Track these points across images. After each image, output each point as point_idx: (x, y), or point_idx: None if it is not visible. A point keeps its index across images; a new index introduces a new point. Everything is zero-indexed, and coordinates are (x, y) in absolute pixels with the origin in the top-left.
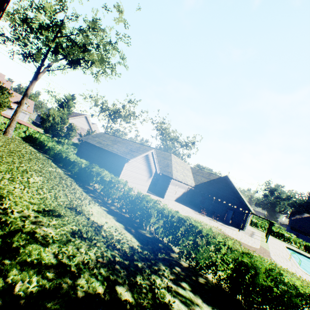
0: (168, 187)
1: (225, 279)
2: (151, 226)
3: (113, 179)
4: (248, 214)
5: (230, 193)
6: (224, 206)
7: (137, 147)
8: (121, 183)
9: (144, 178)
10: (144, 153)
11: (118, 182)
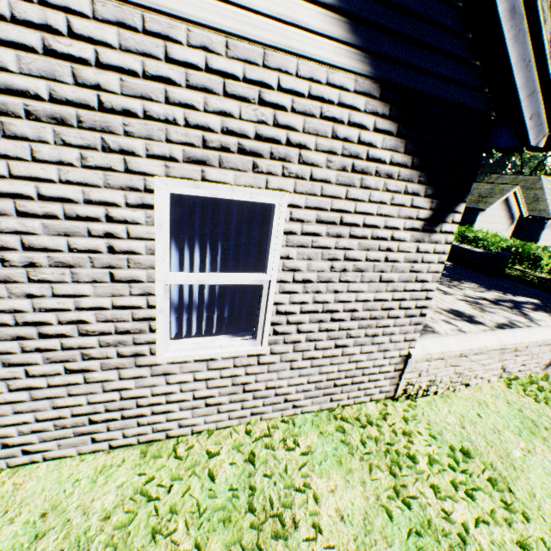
0: (542, 234)
1: None
2: (536, 272)
3: (480, 235)
4: None
5: None
6: None
7: (487, 189)
8: (493, 237)
9: (501, 228)
10: (503, 196)
11: (487, 237)
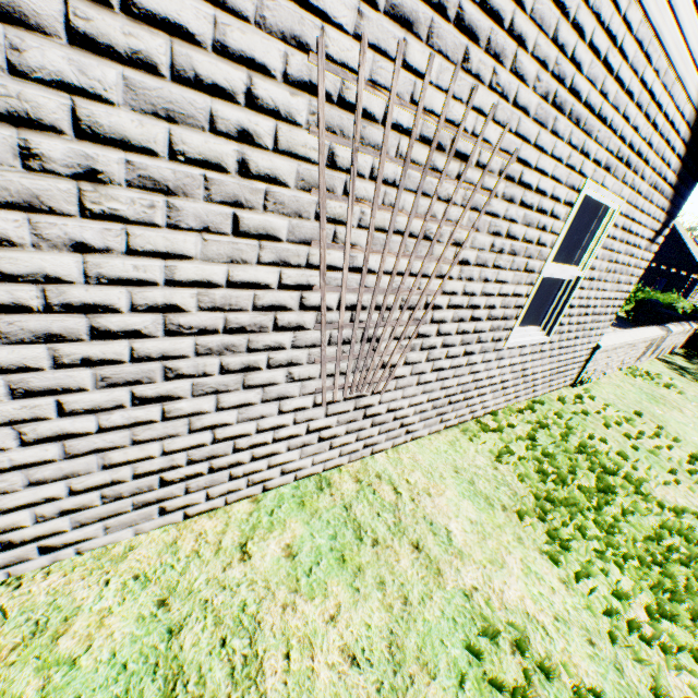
0: None
1: (632, 308)
2: None
3: None
4: (697, 281)
5: (669, 249)
6: (651, 272)
7: None
8: None
9: None
10: None
11: None
